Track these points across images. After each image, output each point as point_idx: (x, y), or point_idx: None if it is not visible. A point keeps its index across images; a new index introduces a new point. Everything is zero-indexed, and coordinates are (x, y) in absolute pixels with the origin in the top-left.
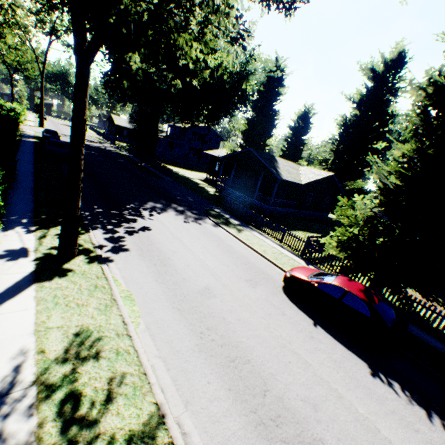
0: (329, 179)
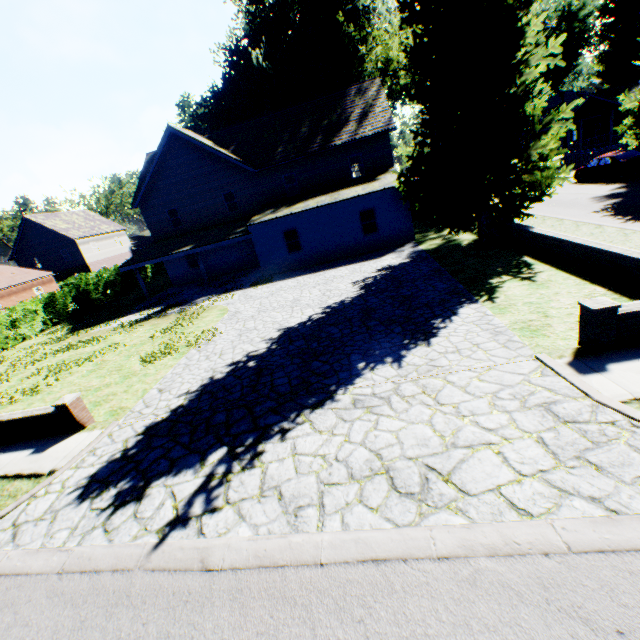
0: None
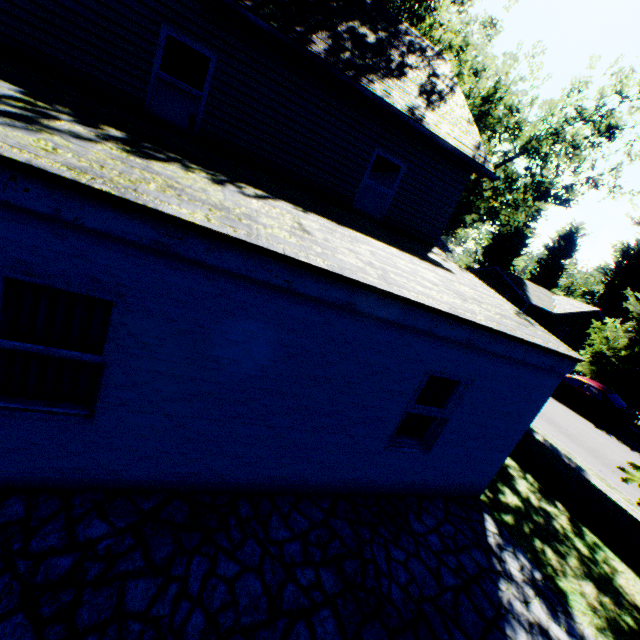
0: (592, 314)
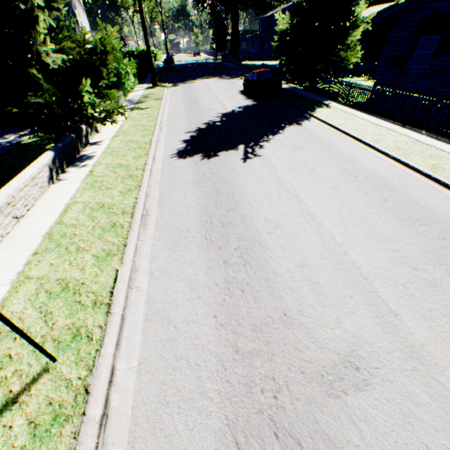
0: None
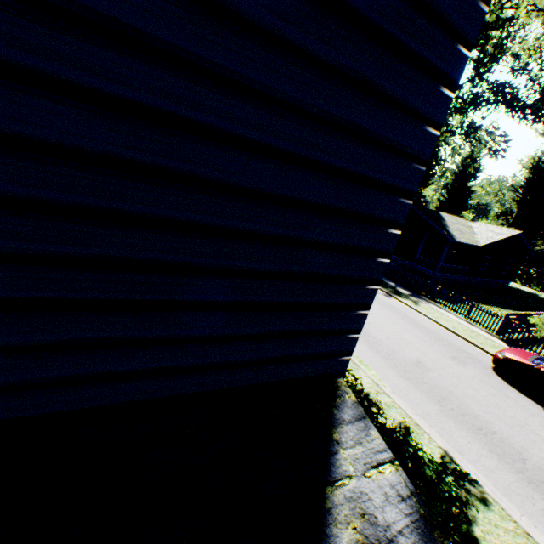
0: (513, 238)
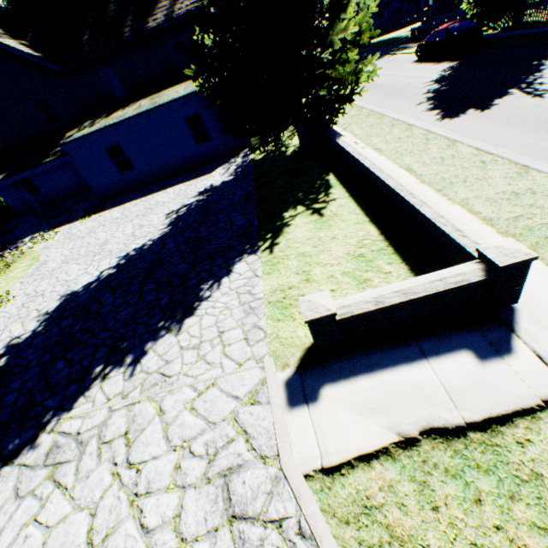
0: None
